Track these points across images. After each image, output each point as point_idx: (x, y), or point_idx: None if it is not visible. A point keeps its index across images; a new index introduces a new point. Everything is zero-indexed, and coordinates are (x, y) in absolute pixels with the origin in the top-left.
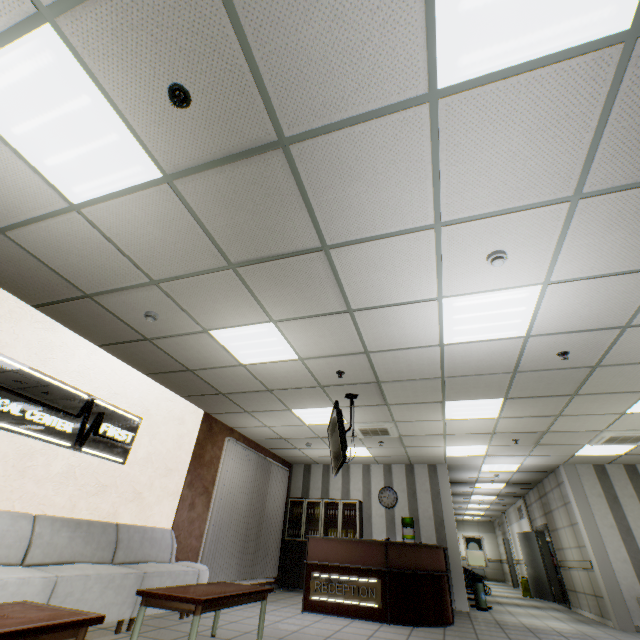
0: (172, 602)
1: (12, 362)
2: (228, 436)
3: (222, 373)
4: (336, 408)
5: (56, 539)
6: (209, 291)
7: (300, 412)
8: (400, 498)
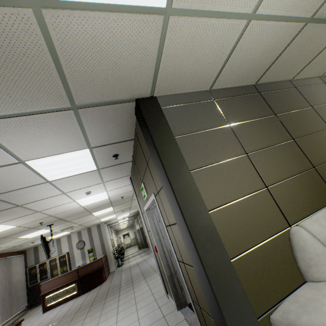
0: None
1: None
2: None
3: None
4: (42, 238)
5: None
6: None
7: (24, 236)
8: (86, 243)
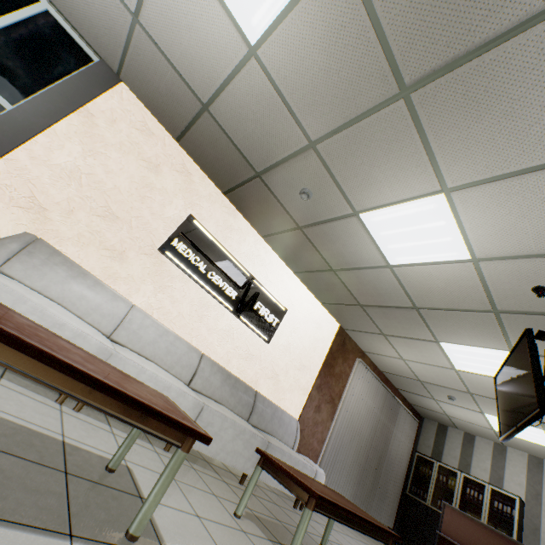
0: (285, 478)
1: (205, 231)
2: (358, 358)
3: (364, 277)
4: (527, 338)
5: (212, 378)
6: (367, 147)
7: (450, 348)
8: None
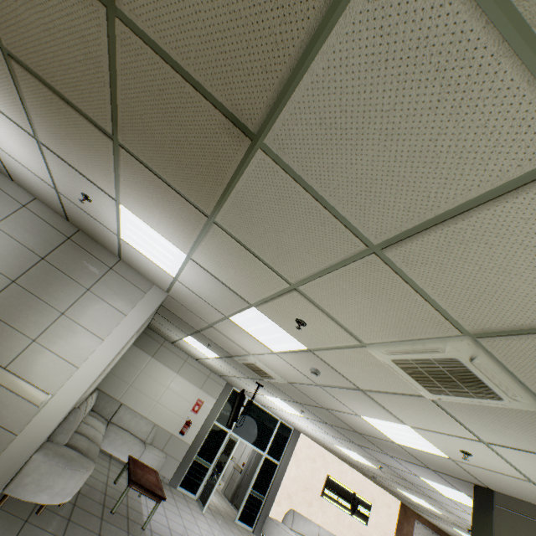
0: None
1: (334, 479)
2: (416, 518)
3: (405, 497)
4: None
5: None
6: (394, 483)
7: (458, 530)
8: None
